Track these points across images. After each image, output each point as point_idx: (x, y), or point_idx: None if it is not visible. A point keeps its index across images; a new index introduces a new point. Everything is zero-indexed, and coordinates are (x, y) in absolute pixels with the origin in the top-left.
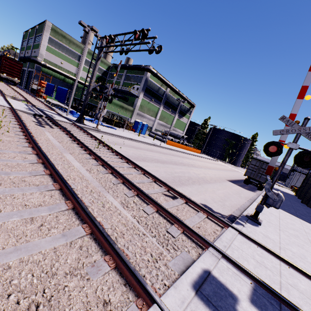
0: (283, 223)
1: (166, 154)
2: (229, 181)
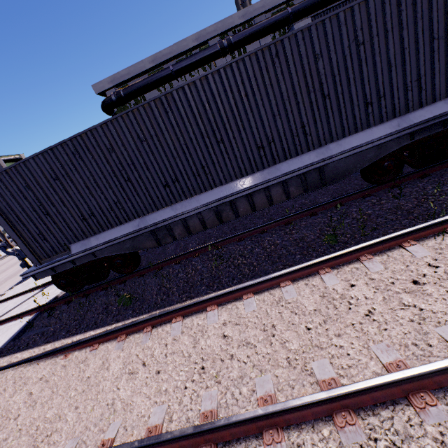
0: None
1: (4, 264)
2: None
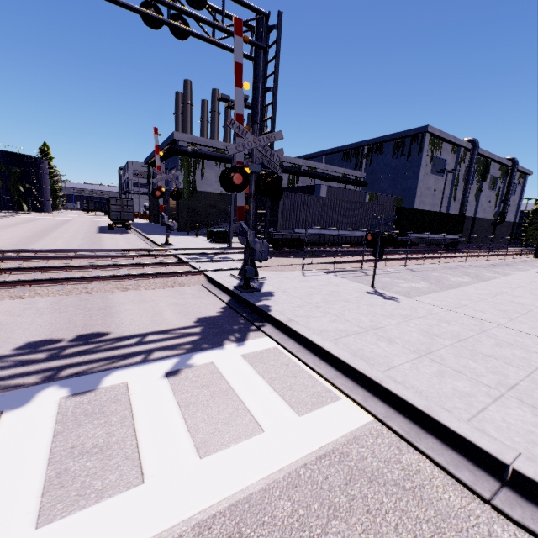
0: (176, 241)
1: None
2: (103, 234)
